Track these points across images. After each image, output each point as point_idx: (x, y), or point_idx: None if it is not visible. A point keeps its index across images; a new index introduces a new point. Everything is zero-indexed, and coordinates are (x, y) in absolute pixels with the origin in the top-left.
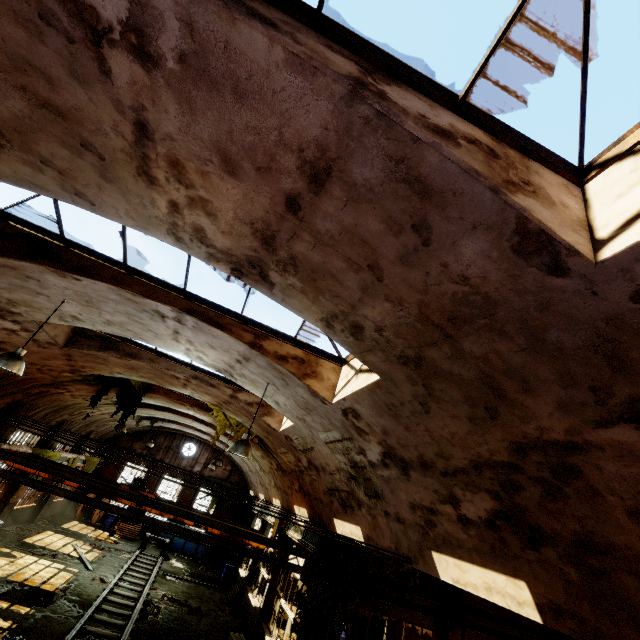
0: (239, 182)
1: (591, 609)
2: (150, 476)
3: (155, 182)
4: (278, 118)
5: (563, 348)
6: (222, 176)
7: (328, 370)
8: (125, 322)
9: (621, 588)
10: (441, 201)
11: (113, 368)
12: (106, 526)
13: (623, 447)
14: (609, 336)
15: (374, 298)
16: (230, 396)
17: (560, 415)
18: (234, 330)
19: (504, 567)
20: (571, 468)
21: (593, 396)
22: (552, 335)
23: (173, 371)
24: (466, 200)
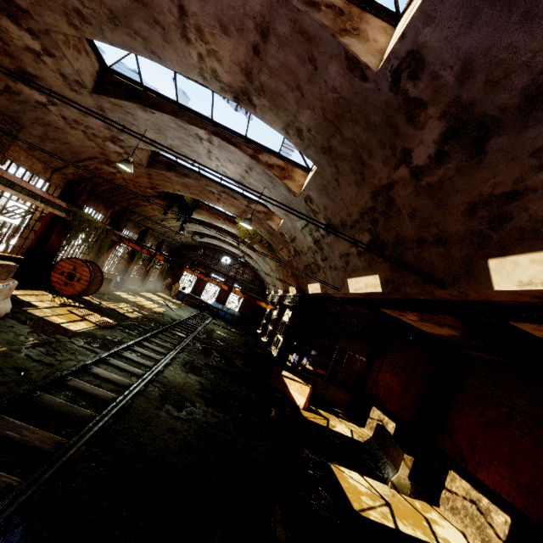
0: (230, 39)
1: (397, 274)
2: None
3: (190, 42)
4: (242, 1)
5: (376, 125)
6: (221, 35)
7: (299, 176)
8: (180, 146)
9: (406, 258)
10: (316, 43)
11: (175, 186)
12: (179, 298)
13: (404, 179)
14: (388, 114)
15: (303, 108)
16: (246, 206)
17: (384, 168)
18: (241, 147)
19: (372, 271)
20: (391, 200)
21: (391, 152)
22: (372, 118)
23: (210, 187)
24: (324, 42)
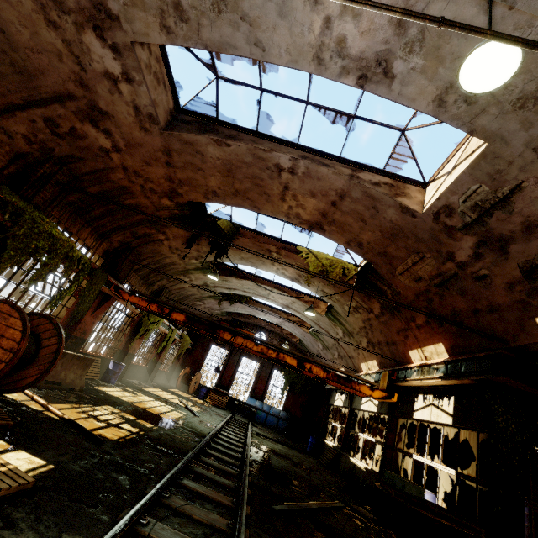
0: None
1: None
2: (230, 358)
3: None
4: None
5: None
6: None
7: None
8: None
9: None
10: None
11: (209, 180)
12: (200, 395)
13: None
14: None
15: None
16: (349, 176)
17: None
18: None
19: None
20: None
21: None
22: None
23: (278, 151)
24: None
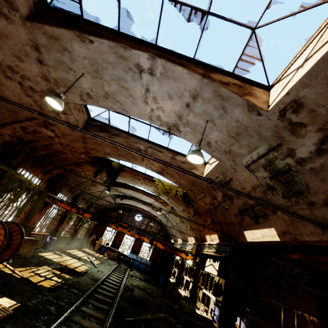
0: None
1: None
2: None
3: None
4: None
5: None
6: None
7: (259, 93)
8: (116, 92)
9: None
10: None
11: (105, 149)
12: (101, 252)
13: None
14: None
15: None
16: (171, 157)
17: None
18: (190, 67)
19: None
20: None
21: None
22: None
23: (138, 143)
24: None
